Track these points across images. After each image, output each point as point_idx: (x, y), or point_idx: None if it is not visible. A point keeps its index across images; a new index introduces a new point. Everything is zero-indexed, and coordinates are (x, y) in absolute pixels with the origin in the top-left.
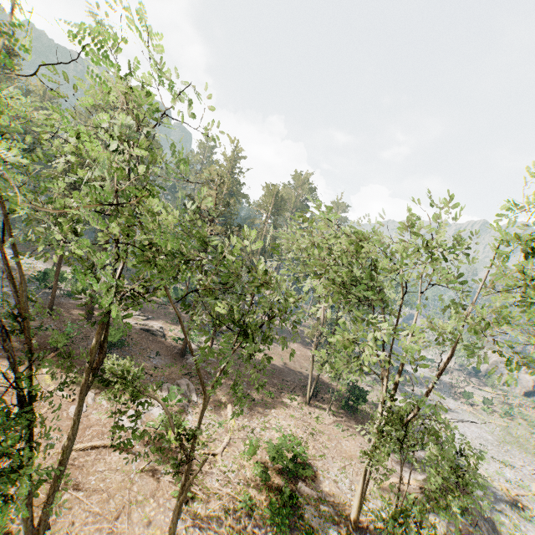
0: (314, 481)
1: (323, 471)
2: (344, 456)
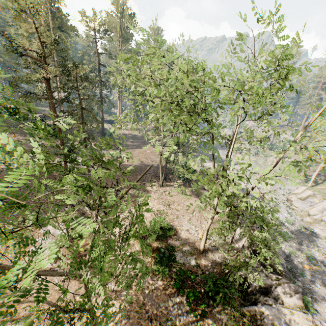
0: (176, 234)
1: (179, 227)
2: (189, 212)
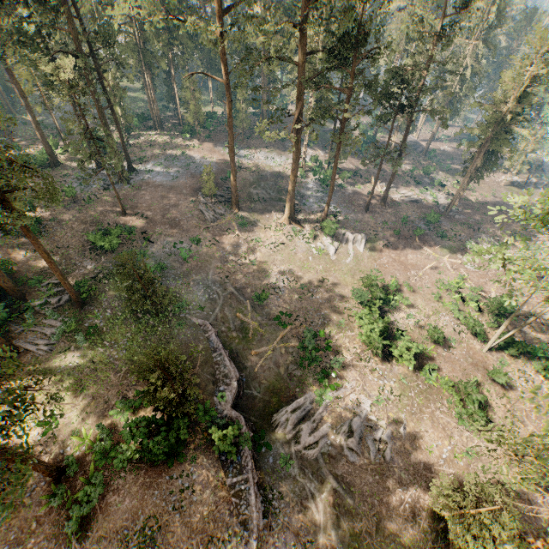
0: None
1: None
2: None
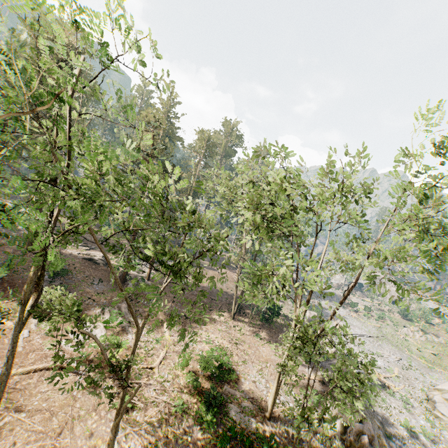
0: (237, 383)
1: (244, 374)
2: (261, 360)
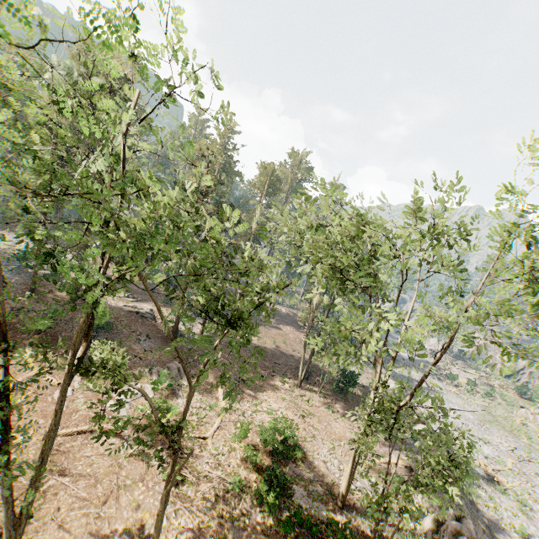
0: (304, 462)
1: (312, 453)
2: (334, 438)
